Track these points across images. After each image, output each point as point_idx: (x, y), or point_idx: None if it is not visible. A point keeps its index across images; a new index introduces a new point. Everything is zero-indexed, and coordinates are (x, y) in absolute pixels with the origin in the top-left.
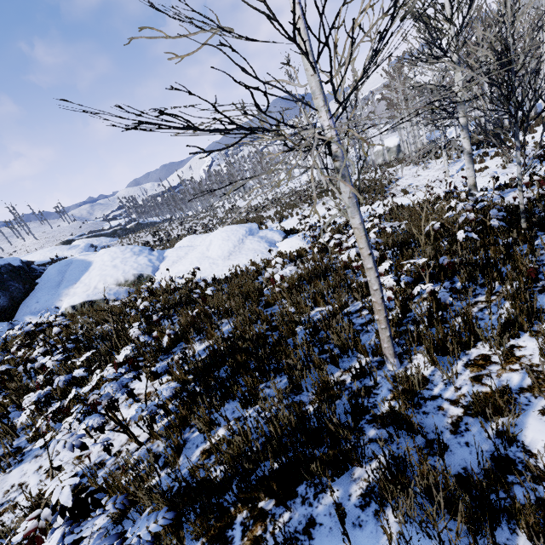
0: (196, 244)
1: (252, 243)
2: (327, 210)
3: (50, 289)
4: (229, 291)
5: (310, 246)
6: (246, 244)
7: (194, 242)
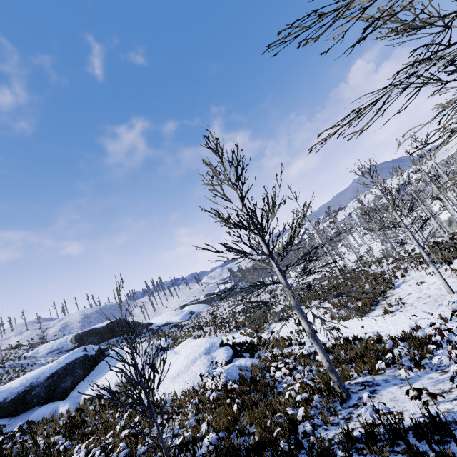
0: (180, 351)
1: (199, 364)
2: (297, 325)
3: (93, 377)
4: (113, 434)
5: (186, 400)
6: (194, 366)
7: (183, 348)
